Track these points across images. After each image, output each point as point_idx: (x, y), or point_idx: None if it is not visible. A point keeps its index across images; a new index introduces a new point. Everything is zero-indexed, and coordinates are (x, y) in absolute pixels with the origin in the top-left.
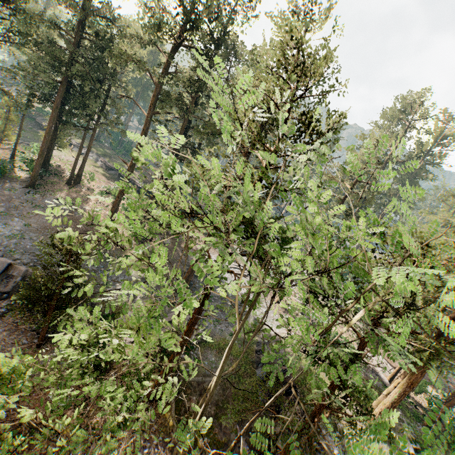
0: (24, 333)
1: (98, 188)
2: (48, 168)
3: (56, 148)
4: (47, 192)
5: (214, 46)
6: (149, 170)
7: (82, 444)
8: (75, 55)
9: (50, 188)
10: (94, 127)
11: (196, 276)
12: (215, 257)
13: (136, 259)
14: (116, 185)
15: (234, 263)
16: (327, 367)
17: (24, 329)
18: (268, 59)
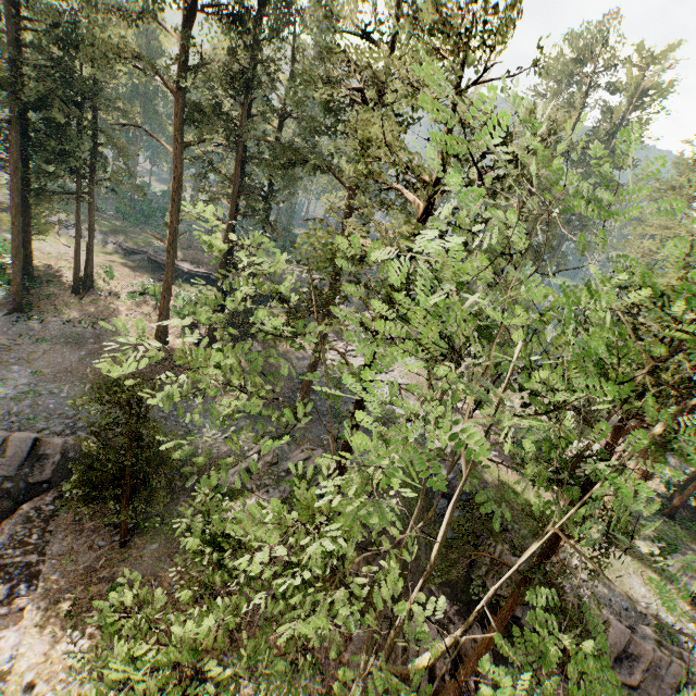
0: (95, 532)
1: (124, 289)
2: (34, 273)
3: (34, 237)
4: (47, 313)
5: (258, 3)
6: (193, 242)
7: (232, 654)
8: (21, 67)
9: (49, 305)
10: (90, 189)
11: (314, 390)
12: (333, 356)
13: (218, 386)
14: (150, 277)
15: (362, 358)
16: (569, 488)
17: (93, 527)
18: (360, 12)
